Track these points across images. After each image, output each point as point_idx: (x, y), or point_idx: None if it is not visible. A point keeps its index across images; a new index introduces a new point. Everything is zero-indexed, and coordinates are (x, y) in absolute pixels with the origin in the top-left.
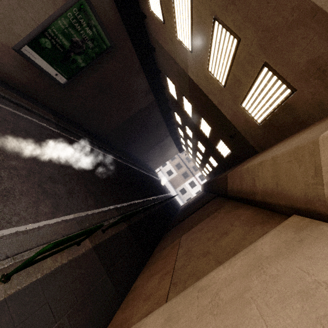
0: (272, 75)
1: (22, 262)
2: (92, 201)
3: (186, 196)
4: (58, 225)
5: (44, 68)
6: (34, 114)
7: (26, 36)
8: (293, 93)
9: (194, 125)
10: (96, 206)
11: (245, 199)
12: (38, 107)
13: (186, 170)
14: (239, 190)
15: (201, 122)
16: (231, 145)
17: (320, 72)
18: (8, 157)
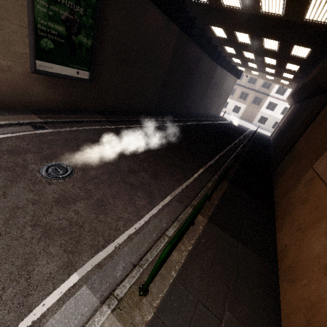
0: None
1: (149, 266)
2: (179, 174)
3: (269, 123)
4: (161, 213)
5: (64, 74)
6: (86, 123)
7: (29, 50)
8: None
9: (248, 17)
10: (185, 177)
11: None
12: (86, 115)
13: (255, 95)
14: None
15: None
16: None
17: None
18: (86, 170)
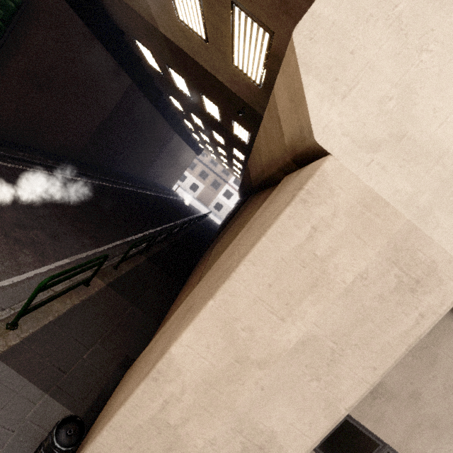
0: (245, 15)
1: None
2: (89, 240)
3: (223, 212)
4: (53, 272)
5: None
6: None
7: None
8: (271, 36)
9: (198, 108)
10: (96, 245)
11: (262, 183)
12: None
13: (214, 178)
14: (256, 176)
15: (204, 101)
16: (246, 124)
17: (283, 5)
18: None
